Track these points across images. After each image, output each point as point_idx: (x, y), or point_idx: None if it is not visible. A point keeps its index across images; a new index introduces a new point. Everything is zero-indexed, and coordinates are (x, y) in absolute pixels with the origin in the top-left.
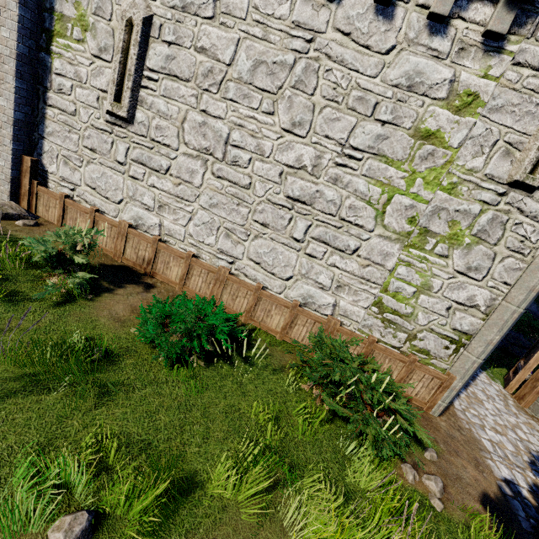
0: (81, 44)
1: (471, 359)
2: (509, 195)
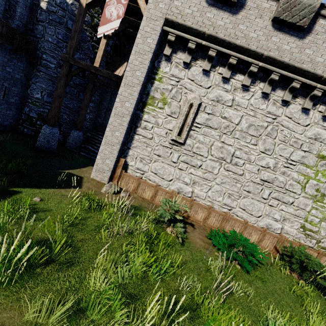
0: (161, 109)
1: None
2: None
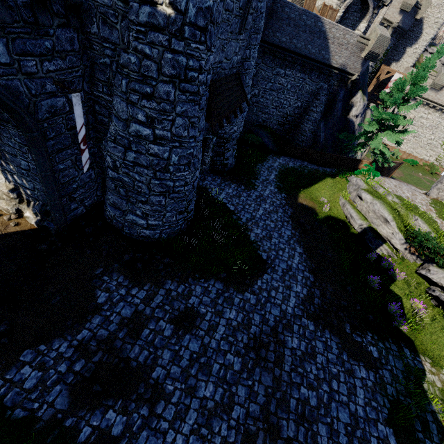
0: None
1: None
2: None
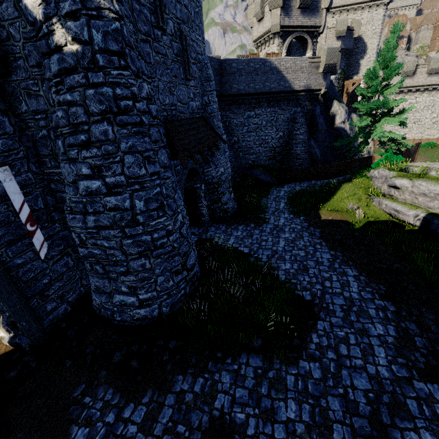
0: None
1: None
2: None
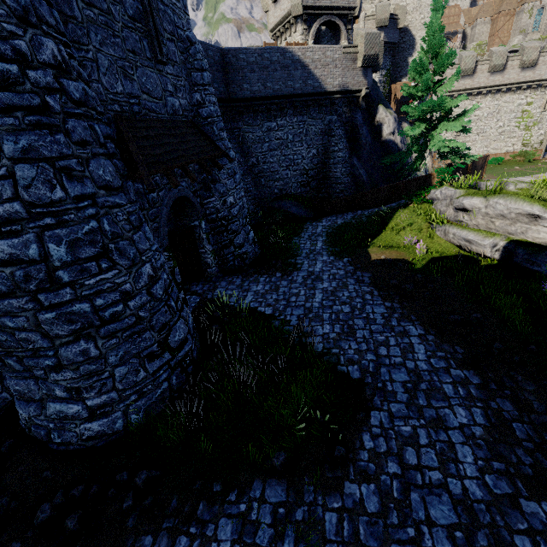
0: None
1: (544, 144)
2: (541, 114)
